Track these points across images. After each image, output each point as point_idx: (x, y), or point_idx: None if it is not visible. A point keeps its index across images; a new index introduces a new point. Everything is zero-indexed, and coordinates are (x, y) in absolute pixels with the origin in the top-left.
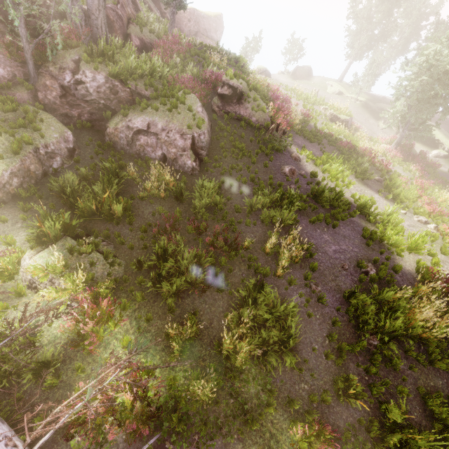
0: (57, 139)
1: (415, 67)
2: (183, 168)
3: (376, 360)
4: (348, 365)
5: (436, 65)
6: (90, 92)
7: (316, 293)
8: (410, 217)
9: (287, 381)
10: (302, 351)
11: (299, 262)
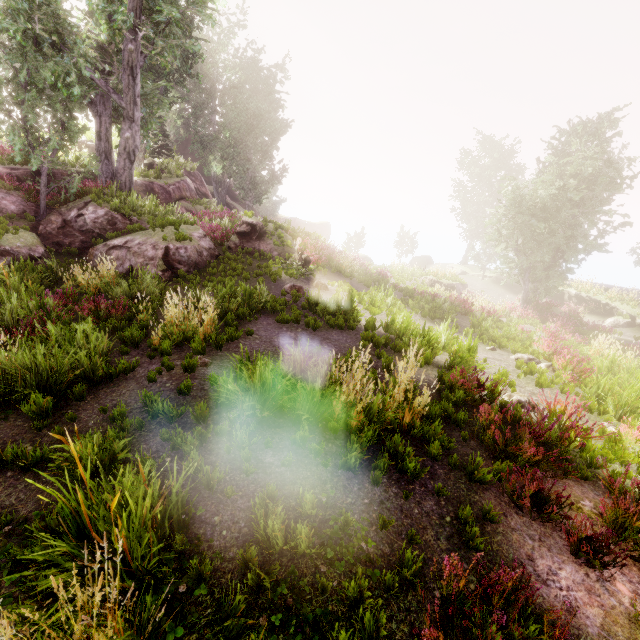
0: (18, 246)
1: (501, 209)
2: None
3: (209, 433)
4: (151, 438)
5: (520, 201)
6: (87, 223)
7: (198, 366)
8: (503, 354)
9: (7, 437)
10: (85, 412)
11: (207, 338)
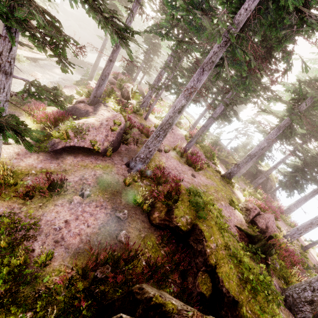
0: None
1: None
2: None
3: None
4: None
5: None
6: None
7: None
8: None
9: None
10: None
11: None
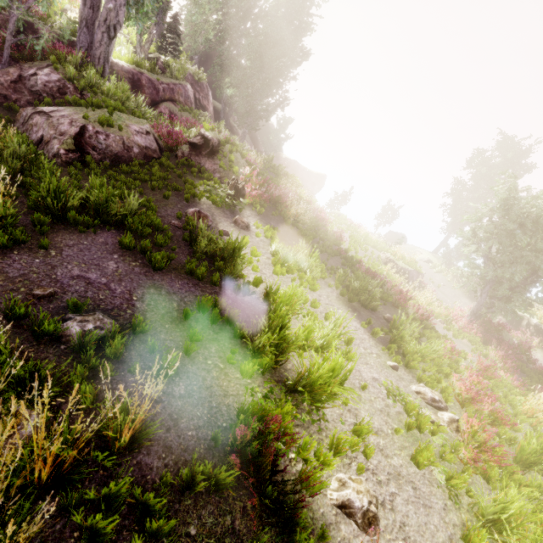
0: None
1: (487, 207)
2: (49, 153)
3: None
4: None
5: (512, 204)
6: (37, 84)
7: None
8: (404, 379)
9: None
10: None
11: None
